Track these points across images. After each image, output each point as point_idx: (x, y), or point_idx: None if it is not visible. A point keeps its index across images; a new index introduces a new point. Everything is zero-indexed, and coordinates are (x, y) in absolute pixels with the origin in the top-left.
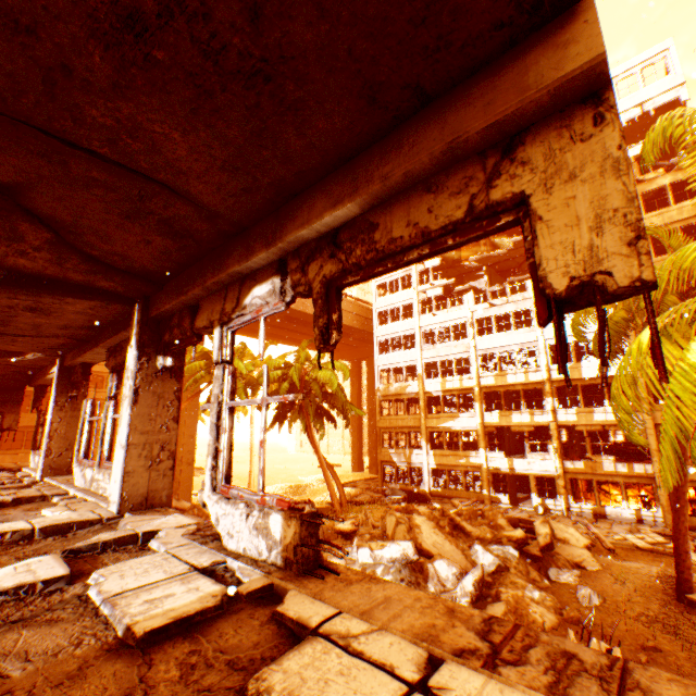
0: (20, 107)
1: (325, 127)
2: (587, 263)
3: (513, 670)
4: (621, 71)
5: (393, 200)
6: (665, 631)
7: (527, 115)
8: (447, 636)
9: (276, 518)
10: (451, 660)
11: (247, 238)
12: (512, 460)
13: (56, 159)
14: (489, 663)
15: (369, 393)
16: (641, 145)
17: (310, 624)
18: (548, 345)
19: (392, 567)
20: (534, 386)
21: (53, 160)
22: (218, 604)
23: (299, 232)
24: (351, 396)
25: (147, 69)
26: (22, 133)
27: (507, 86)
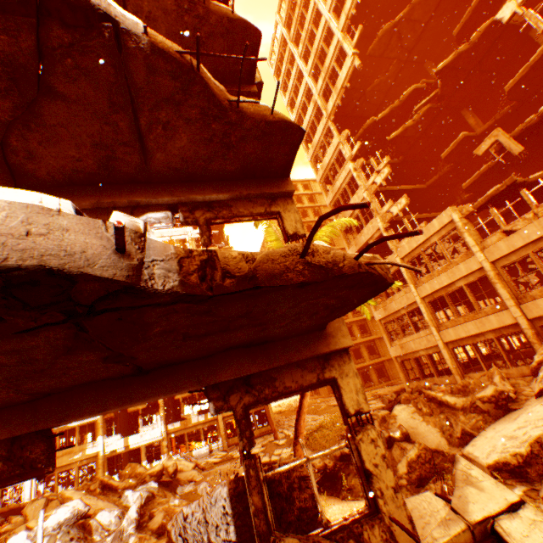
0: (143, 93)
1: (228, 169)
2: (296, 229)
3: None
4: None
5: (238, 200)
6: None
7: (279, 195)
8: None
9: None
10: None
11: (152, 188)
12: (129, 438)
13: (117, 109)
14: None
15: None
16: None
17: None
18: None
19: (59, 532)
20: None
21: (115, 108)
22: None
23: (196, 196)
24: None
25: (206, 125)
26: (123, 95)
27: (276, 186)
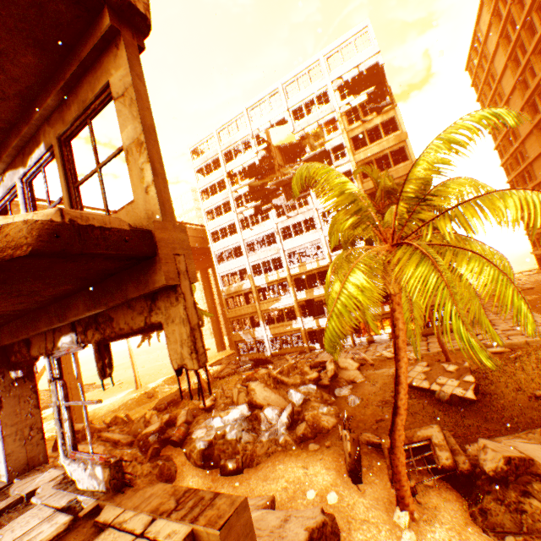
0: None
1: (66, 288)
2: (181, 359)
3: (178, 513)
4: (343, 41)
5: (118, 307)
6: (389, 407)
7: (154, 291)
8: (164, 506)
9: (99, 468)
10: (159, 517)
11: (48, 312)
12: (318, 320)
13: None
14: (172, 514)
15: (218, 292)
16: (361, 96)
17: (109, 522)
18: (328, 240)
19: (236, 424)
20: (323, 269)
21: None
22: (66, 527)
23: (75, 318)
24: (206, 297)
25: None
26: None
27: (142, 281)
